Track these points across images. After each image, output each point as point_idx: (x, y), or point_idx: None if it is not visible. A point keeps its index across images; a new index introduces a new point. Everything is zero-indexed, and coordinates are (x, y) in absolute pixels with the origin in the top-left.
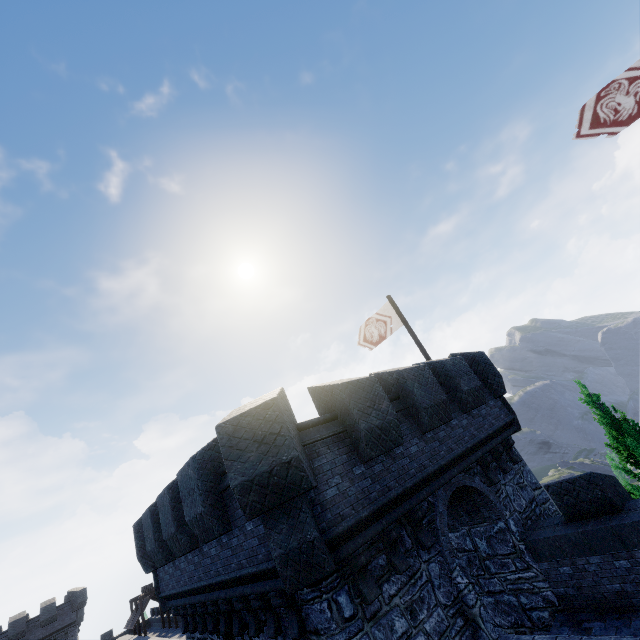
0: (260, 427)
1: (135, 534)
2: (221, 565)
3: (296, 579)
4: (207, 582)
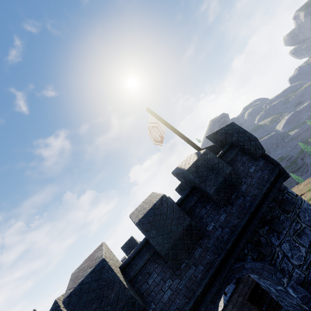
0: None
1: None
2: None
3: None
4: None
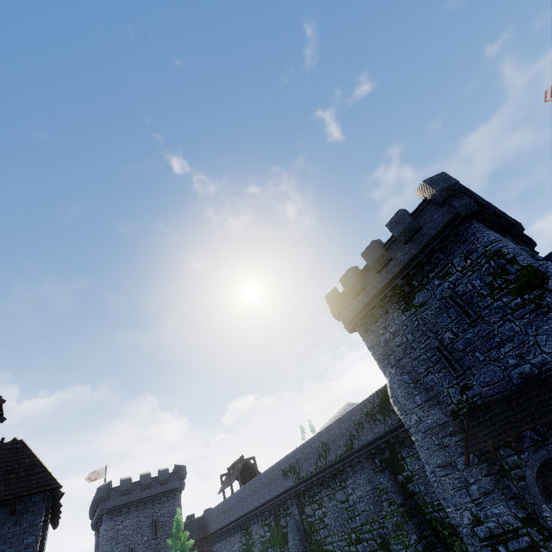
0: (441, 178)
1: (327, 299)
2: (414, 249)
3: (466, 211)
4: (402, 265)
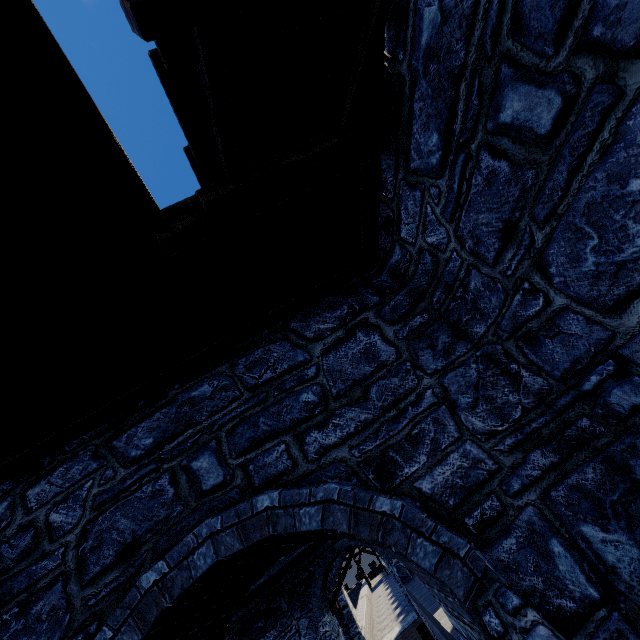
0: None
1: None
2: None
3: None
4: None
